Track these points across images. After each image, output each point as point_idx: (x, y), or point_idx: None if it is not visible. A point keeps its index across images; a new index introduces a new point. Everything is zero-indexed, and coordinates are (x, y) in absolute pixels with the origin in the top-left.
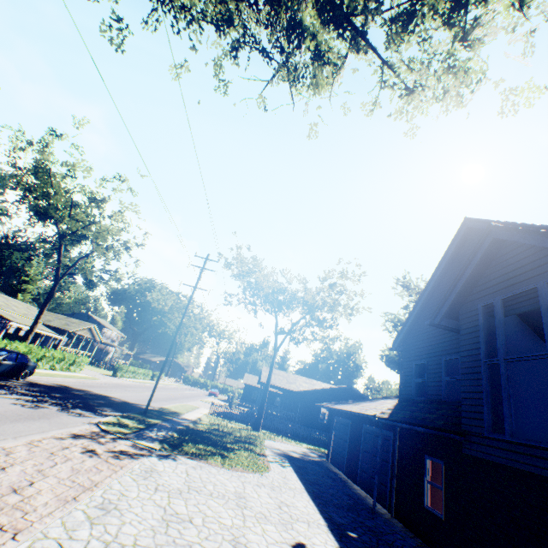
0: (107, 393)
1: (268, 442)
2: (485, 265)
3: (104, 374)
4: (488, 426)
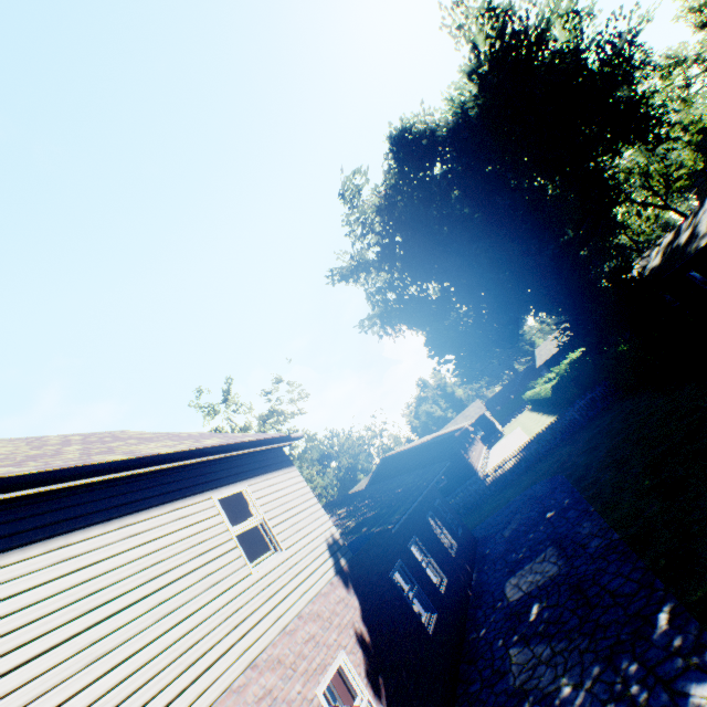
0: None
1: None
2: None
3: None
4: None
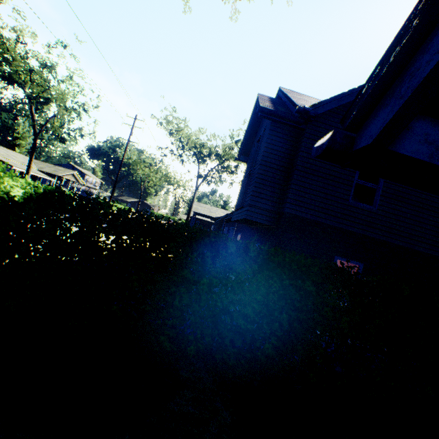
0: None
1: None
2: (259, 121)
3: None
4: (237, 207)
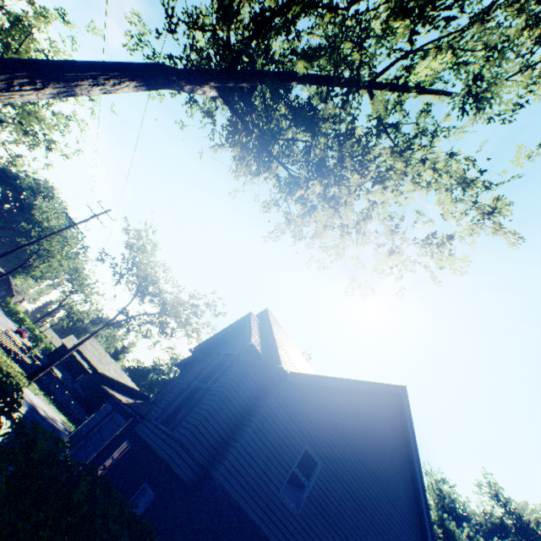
0: None
1: (28, 391)
2: (237, 333)
3: None
4: (157, 416)
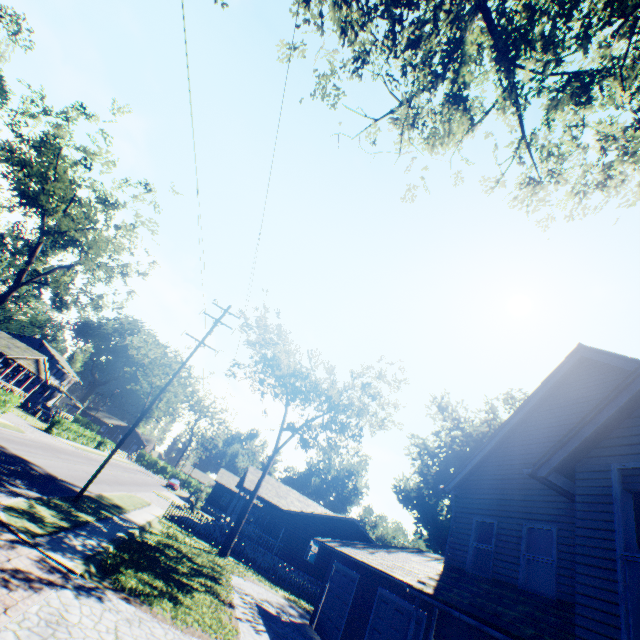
0: (29, 456)
1: (236, 579)
2: (626, 411)
3: (33, 426)
4: None
